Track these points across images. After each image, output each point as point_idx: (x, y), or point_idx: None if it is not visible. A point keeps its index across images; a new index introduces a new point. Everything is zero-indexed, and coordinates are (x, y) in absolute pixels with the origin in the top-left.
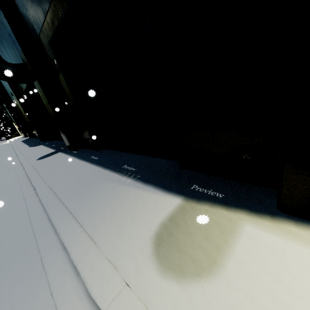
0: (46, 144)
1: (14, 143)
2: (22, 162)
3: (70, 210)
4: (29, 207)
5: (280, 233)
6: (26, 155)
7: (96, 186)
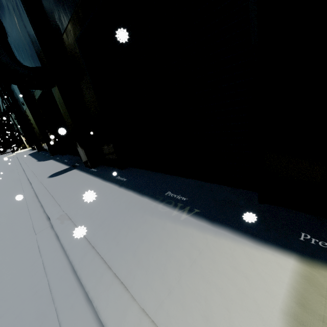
0: (57, 159)
1: (21, 156)
2: (30, 179)
3: (107, 261)
4: (42, 246)
5: None
6: (35, 171)
7: (137, 222)
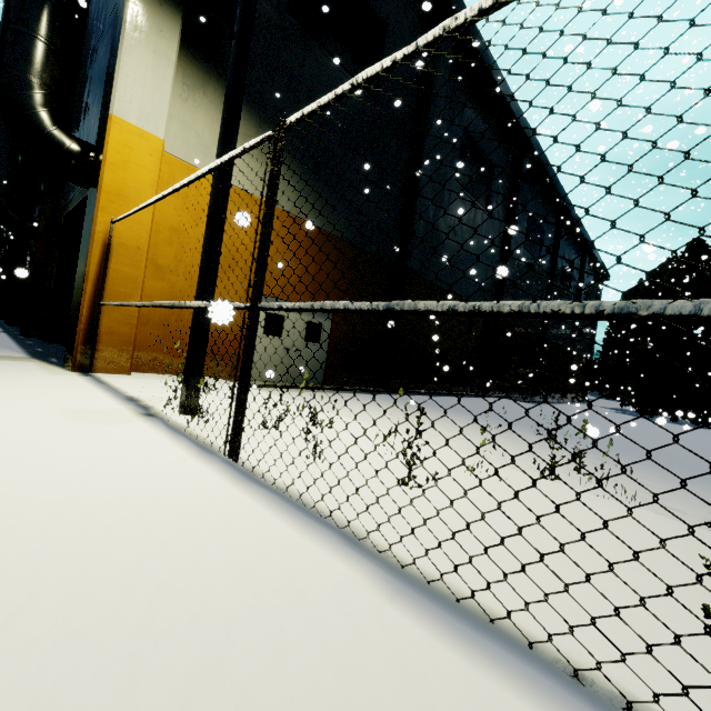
0: (5, 326)
1: None
2: None
3: None
4: None
5: (40, 364)
6: None
7: None
